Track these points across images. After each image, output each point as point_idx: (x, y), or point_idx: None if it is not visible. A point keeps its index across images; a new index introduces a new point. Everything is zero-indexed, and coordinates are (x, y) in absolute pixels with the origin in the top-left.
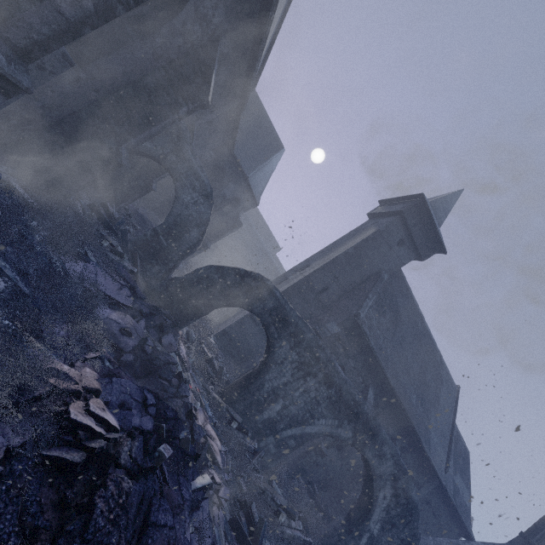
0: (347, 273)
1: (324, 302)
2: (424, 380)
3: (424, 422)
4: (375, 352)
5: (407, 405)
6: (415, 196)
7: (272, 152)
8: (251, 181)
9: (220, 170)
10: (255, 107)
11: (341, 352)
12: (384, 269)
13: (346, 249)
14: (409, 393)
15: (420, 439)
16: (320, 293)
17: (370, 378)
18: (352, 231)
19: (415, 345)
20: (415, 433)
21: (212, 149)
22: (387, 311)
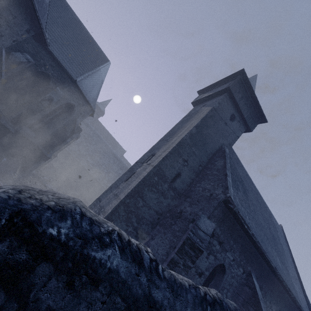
0: (195, 154)
1: (179, 189)
2: (273, 235)
3: (289, 279)
4: (255, 239)
5: (281, 275)
6: (234, 74)
7: (98, 63)
8: (81, 86)
9: (44, 76)
10: (75, 23)
11: (218, 249)
12: (224, 144)
13: (188, 130)
14: (276, 259)
15: (300, 306)
16: (173, 181)
17: (248, 264)
18: (183, 117)
19: (258, 206)
20: (296, 301)
21: (29, 53)
22: (238, 183)
